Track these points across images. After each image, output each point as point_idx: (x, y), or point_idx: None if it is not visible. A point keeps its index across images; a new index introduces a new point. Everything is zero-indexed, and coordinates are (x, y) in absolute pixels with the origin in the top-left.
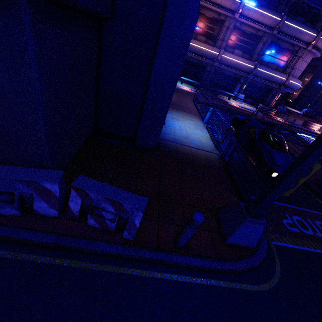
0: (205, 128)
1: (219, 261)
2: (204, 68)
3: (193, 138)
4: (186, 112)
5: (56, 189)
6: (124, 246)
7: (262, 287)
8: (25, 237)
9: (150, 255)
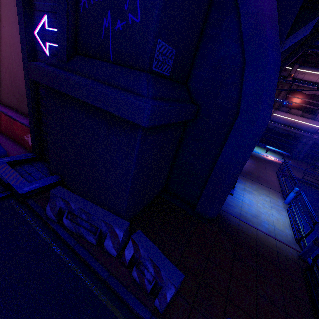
0: (284, 210)
1: None
2: (297, 139)
3: (265, 219)
4: (264, 185)
5: (121, 235)
6: (151, 314)
7: None
8: (91, 264)
9: None
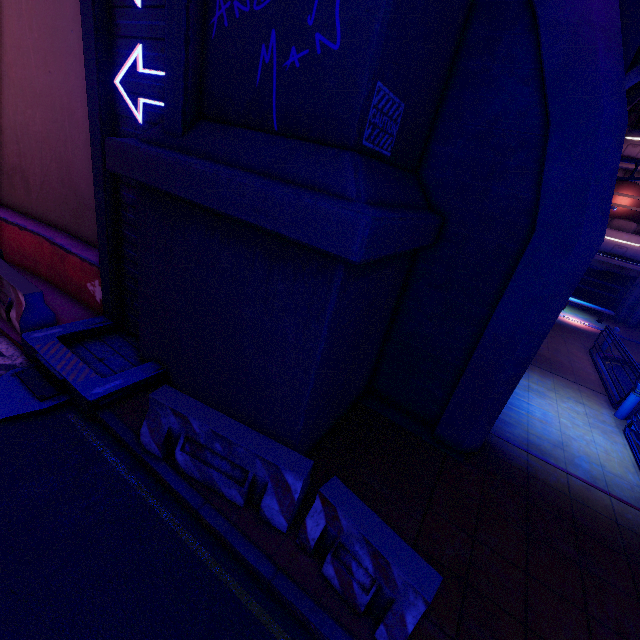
0: (619, 431)
1: None
2: (628, 281)
3: (580, 450)
4: (567, 379)
5: (298, 487)
6: None
7: None
8: (239, 547)
9: None
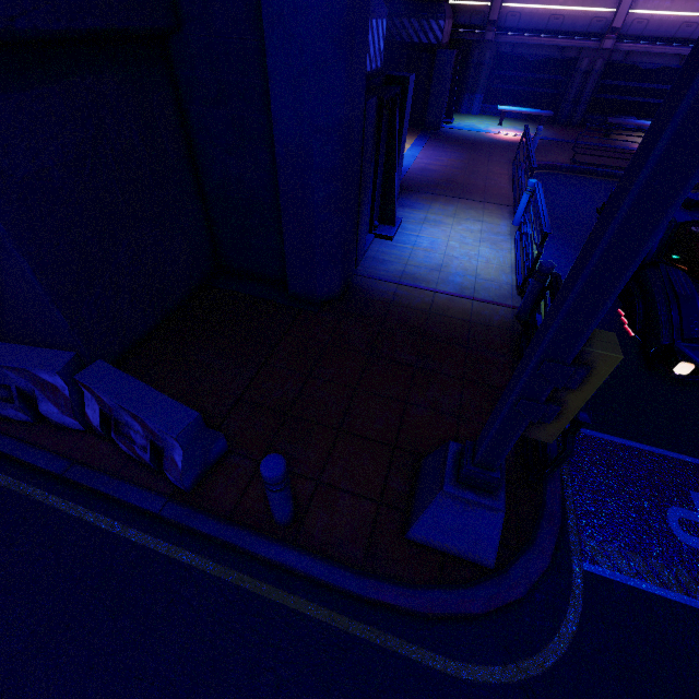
0: (510, 238)
1: (364, 576)
2: (570, 66)
3: (459, 267)
4: (474, 200)
5: (62, 384)
6: (167, 500)
7: (475, 671)
8: (26, 458)
9: (209, 527)
